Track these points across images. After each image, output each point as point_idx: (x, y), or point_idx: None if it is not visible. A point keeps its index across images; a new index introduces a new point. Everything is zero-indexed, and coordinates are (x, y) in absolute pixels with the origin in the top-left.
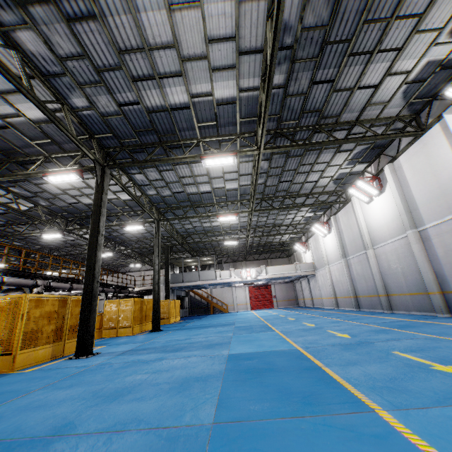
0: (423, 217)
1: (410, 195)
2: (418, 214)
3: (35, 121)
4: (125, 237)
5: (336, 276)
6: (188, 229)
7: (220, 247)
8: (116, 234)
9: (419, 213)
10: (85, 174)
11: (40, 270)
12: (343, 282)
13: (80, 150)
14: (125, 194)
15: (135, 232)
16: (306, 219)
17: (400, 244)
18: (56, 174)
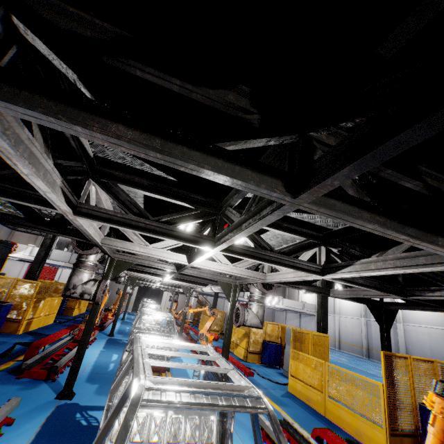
0: None
1: None
2: None
3: None
4: None
5: (346, 326)
6: None
7: None
8: None
9: None
10: None
11: None
12: (355, 334)
13: None
14: None
15: None
16: None
17: (433, 331)
18: None
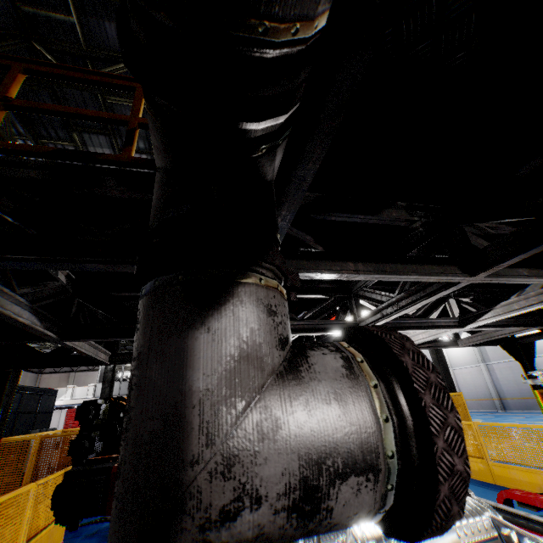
0: None
1: None
2: None
3: None
4: None
5: (465, 379)
6: None
7: None
8: None
9: None
10: None
11: None
12: (478, 385)
13: None
14: None
15: None
16: None
17: None
18: None
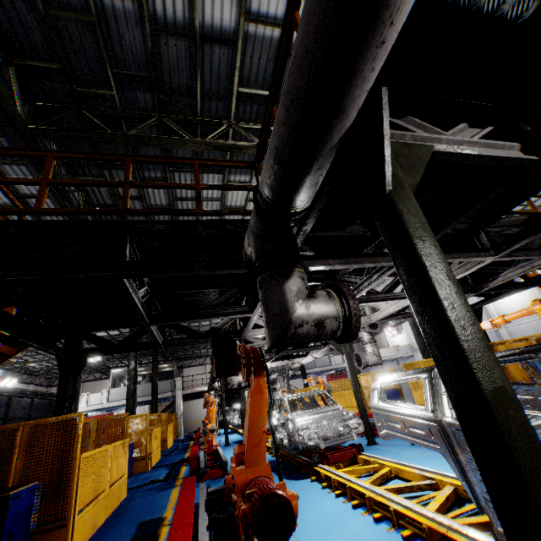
0: None
1: None
2: None
3: None
4: None
5: None
6: None
7: None
8: None
9: None
10: None
11: None
12: None
13: None
14: None
15: None
16: None
17: (536, 323)
18: None
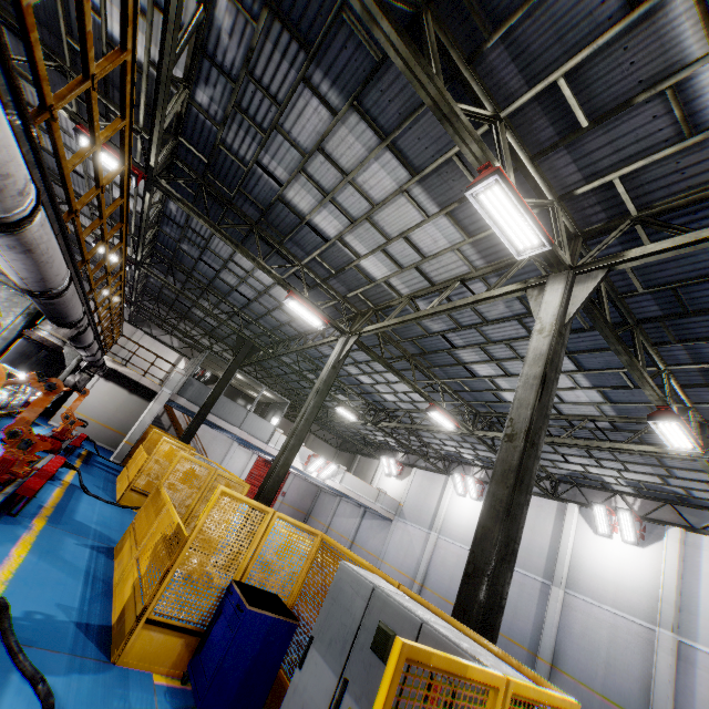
0: (699, 632)
1: (693, 590)
2: (692, 622)
3: (679, 82)
4: (189, 263)
5: (446, 560)
6: (318, 350)
7: (287, 383)
8: (186, 248)
9: (695, 623)
10: (430, 195)
11: (86, 266)
12: (457, 580)
13: (554, 189)
14: (384, 266)
15: (229, 280)
16: (452, 453)
17: (627, 627)
18: (523, 200)
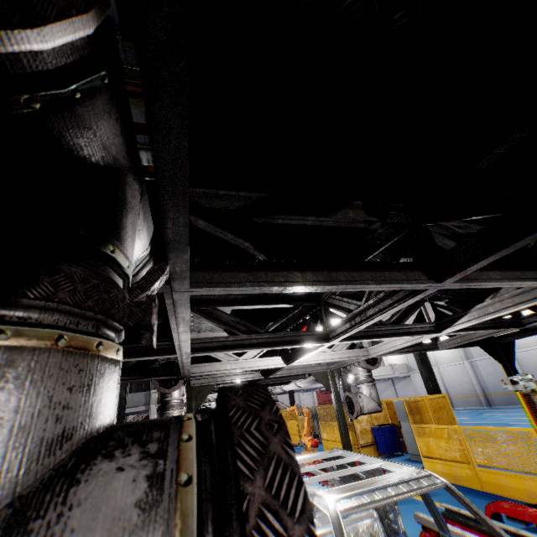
0: None
1: None
2: None
3: None
4: None
5: (451, 377)
6: None
7: None
8: None
9: None
10: None
11: None
12: (463, 383)
13: None
14: None
15: None
16: None
17: None
18: None
